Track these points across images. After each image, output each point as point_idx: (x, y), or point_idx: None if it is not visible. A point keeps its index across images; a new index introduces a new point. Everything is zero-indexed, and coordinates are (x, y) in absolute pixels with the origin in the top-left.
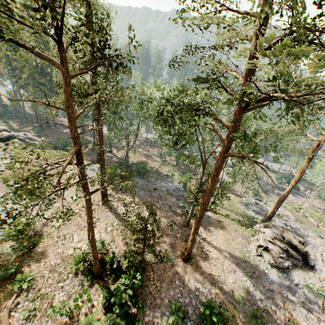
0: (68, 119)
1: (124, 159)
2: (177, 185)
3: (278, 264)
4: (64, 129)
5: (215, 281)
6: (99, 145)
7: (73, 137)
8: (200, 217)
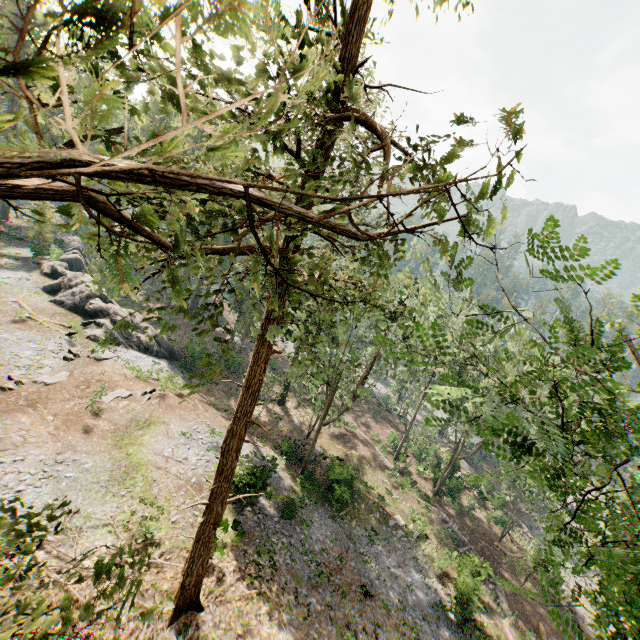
0: None
1: (305, 434)
2: (433, 585)
3: None
4: None
5: None
6: (234, 421)
7: None
8: None
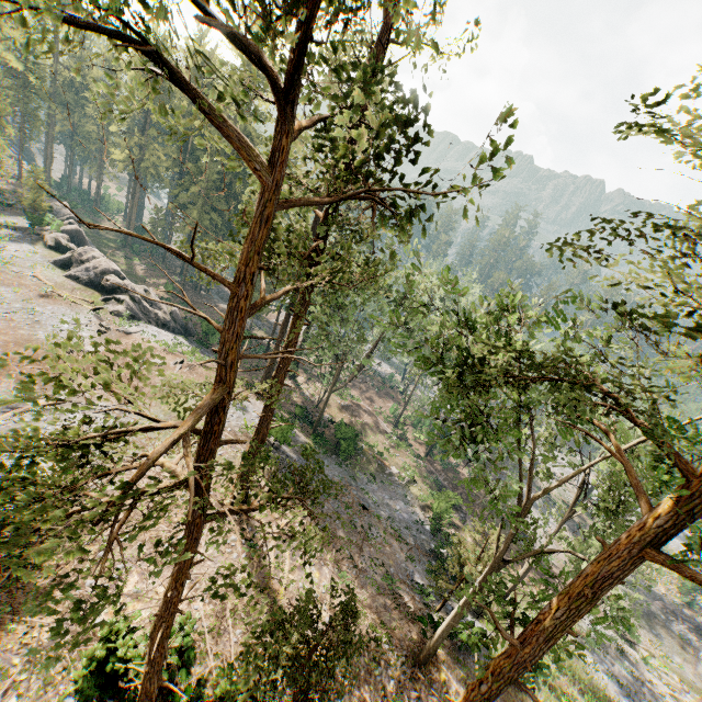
0: (230, 312)
1: (315, 404)
2: (417, 511)
3: None
4: (222, 301)
5: None
6: (278, 371)
7: (225, 364)
8: (487, 695)
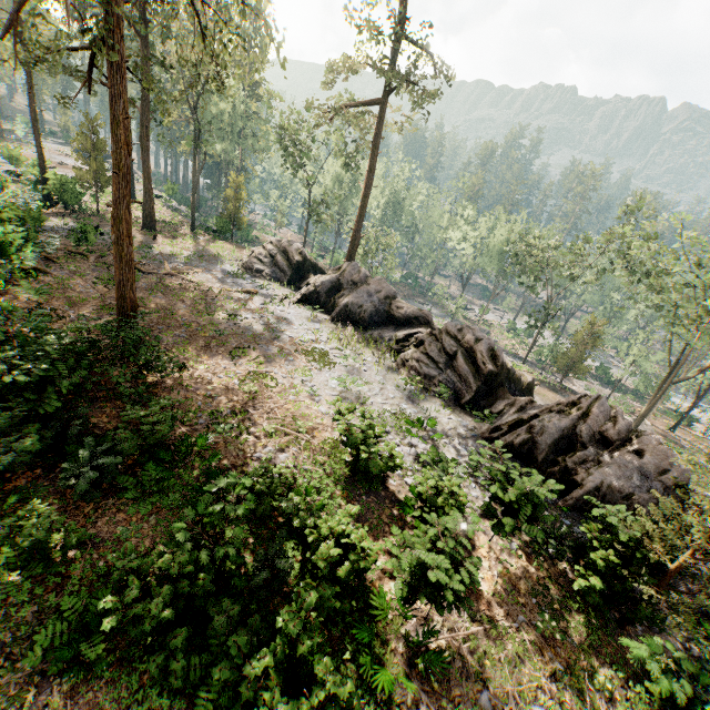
0: None
1: None
2: None
3: (248, 263)
4: None
5: (151, 242)
6: None
7: None
8: (140, 139)
